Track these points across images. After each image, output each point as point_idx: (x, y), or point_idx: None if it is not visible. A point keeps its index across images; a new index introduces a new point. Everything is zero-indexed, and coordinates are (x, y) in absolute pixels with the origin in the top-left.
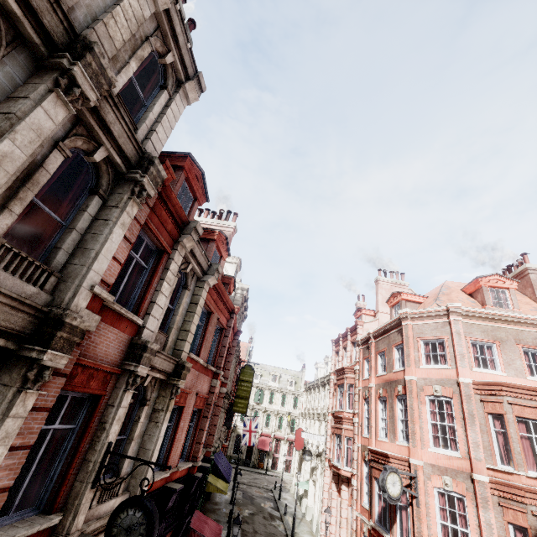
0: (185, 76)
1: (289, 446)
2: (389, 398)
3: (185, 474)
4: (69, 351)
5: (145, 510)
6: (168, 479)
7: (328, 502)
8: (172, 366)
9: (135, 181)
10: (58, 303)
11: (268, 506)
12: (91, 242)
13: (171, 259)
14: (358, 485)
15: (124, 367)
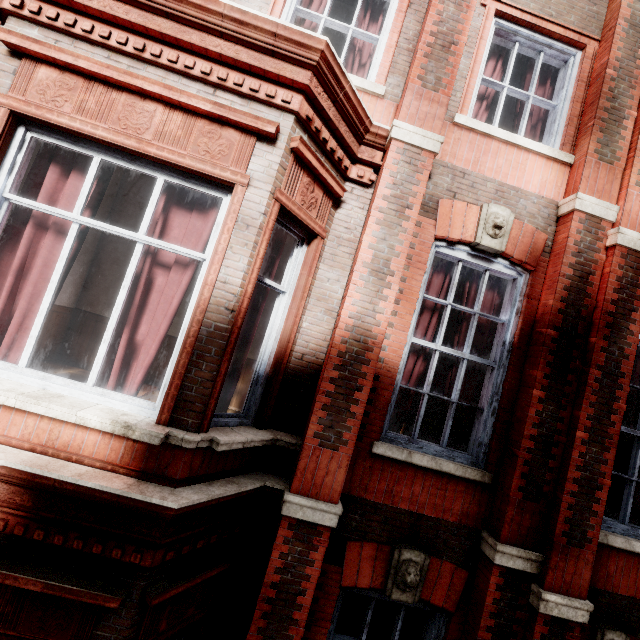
0: None
1: None
2: None
3: None
4: None
5: None
6: None
7: None
8: None
9: None
10: None
11: None
12: None
13: None
14: None
15: None
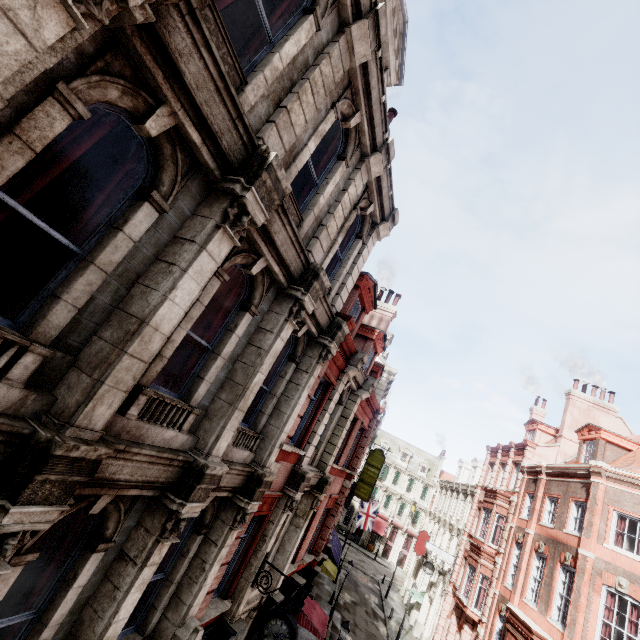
0: (381, 218)
1: (406, 539)
2: (550, 560)
3: (307, 565)
4: (261, 498)
5: (290, 626)
6: (294, 570)
7: (443, 631)
8: (317, 479)
9: (323, 345)
10: (259, 460)
11: (373, 600)
12: (284, 405)
13: (335, 390)
14: (485, 637)
15: (285, 491)
